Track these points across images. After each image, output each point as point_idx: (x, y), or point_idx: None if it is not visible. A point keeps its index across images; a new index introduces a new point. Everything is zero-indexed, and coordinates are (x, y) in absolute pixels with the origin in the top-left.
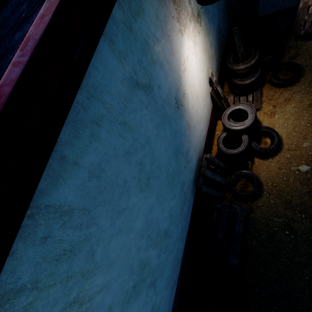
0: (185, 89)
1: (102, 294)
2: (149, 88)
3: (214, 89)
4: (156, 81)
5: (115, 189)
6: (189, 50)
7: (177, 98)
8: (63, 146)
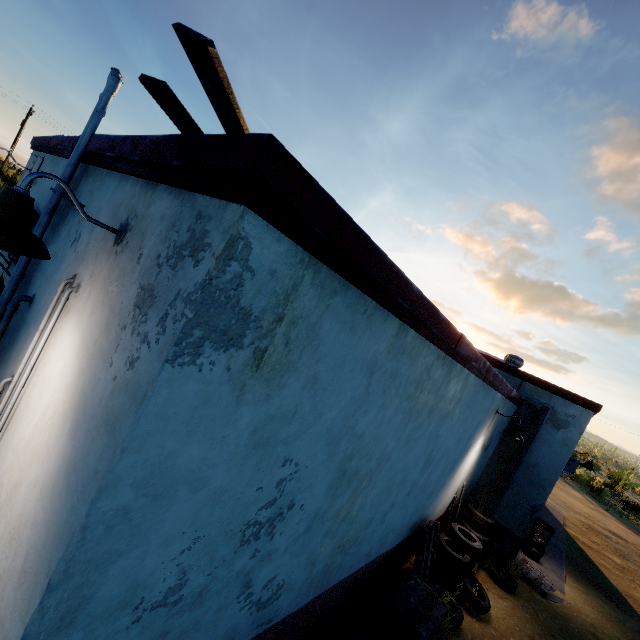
0: (468, 454)
1: (449, 426)
2: (480, 420)
3: (455, 501)
4: (480, 423)
5: (469, 416)
6: (477, 446)
7: (469, 447)
8: (486, 389)
